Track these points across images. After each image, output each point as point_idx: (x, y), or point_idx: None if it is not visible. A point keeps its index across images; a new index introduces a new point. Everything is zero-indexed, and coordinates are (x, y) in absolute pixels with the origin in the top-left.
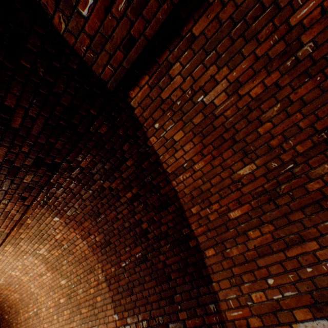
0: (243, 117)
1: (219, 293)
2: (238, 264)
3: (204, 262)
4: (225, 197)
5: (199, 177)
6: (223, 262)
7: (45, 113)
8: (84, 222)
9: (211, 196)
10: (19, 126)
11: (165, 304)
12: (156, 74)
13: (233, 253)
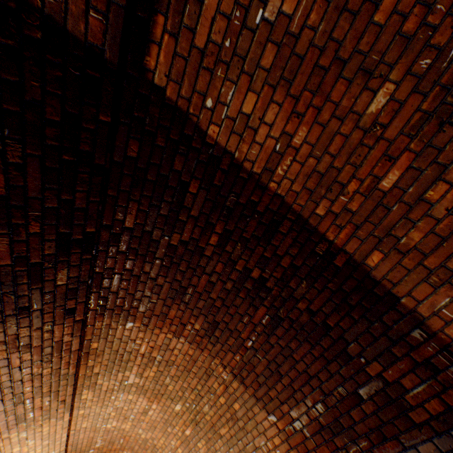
0: (340, 12)
1: (418, 309)
2: (430, 252)
3: (371, 278)
4: (362, 162)
5: (307, 154)
6: (404, 262)
7: (32, 149)
8: (169, 311)
9: (339, 174)
10: (6, 190)
11: (338, 366)
12: (172, 4)
13: (415, 240)
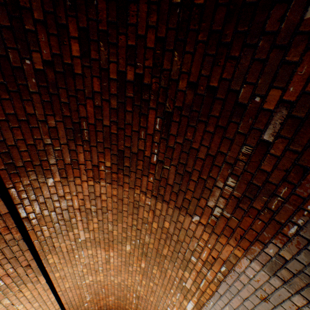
0: None
1: None
2: None
3: None
4: None
5: None
6: None
7: None
8: (77, 156)
9: None
10: None
11: (235, 126)
12: None
13: None
